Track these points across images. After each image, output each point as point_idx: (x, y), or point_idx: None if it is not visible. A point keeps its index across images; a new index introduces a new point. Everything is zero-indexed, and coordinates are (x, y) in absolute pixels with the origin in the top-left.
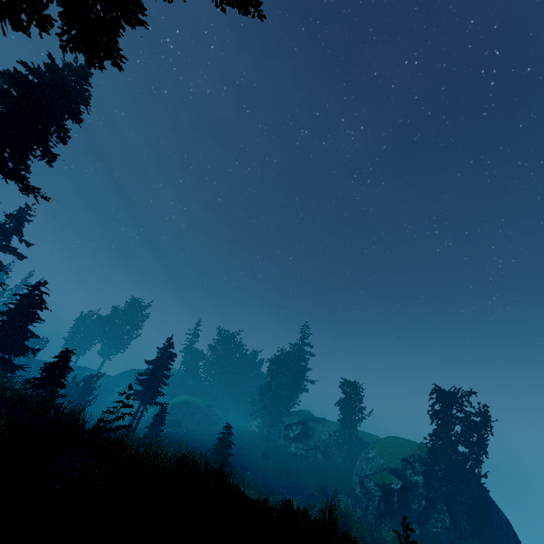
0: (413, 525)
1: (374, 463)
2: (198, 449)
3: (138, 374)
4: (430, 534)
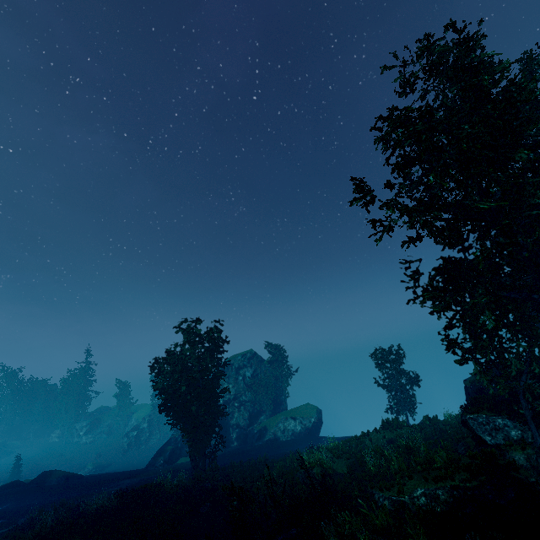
0: (143, 446)
1: (131, 426)
2: None
3: None
4: (150, 446)
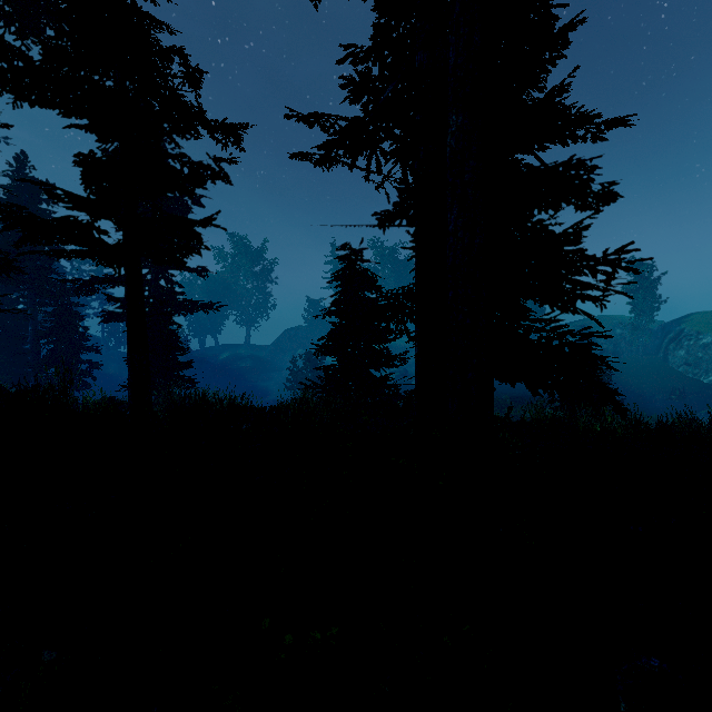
0: None
1: None
2: None
3: None
4: None
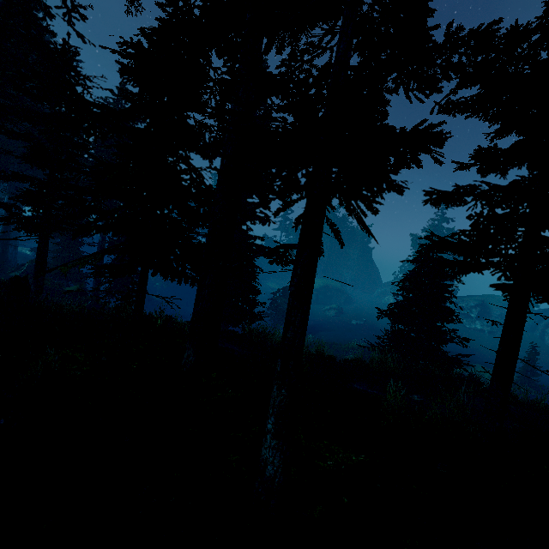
0: None
1: None
2: None
3: (397, 296)
4: None
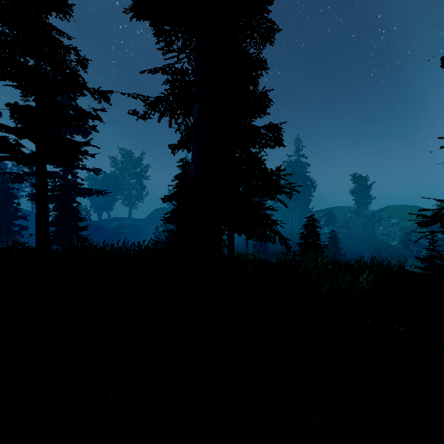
0: None
1: (401, 226)
2: (275, 249)
3: None
4: None
